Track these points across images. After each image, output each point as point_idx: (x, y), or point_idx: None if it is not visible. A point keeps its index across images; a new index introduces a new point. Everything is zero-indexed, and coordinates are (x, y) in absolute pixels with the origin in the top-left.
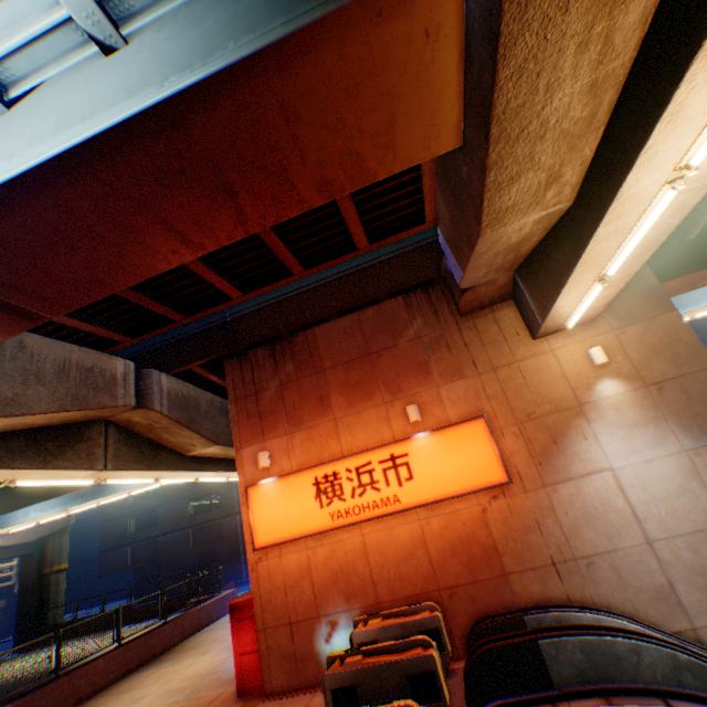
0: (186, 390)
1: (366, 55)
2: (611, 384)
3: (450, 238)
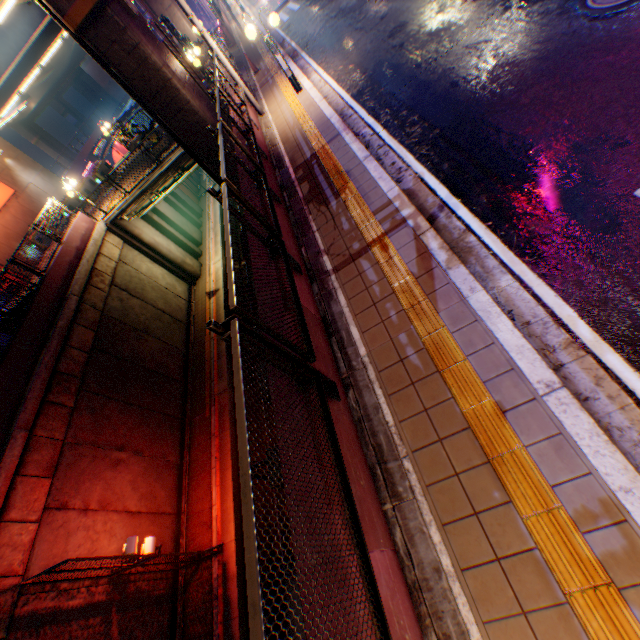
0: None
1: None
2: (10, 161)
3: None
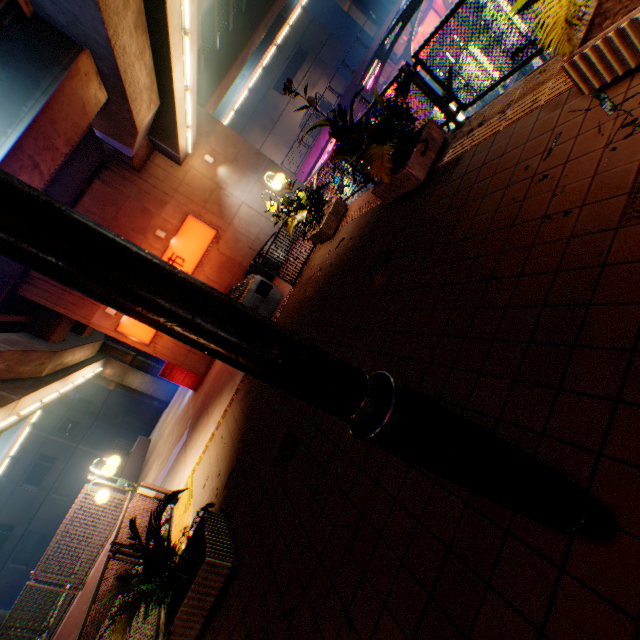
0: (1, 337)
1: (72, 91)
2: (222, 170)
3: (112, 134)
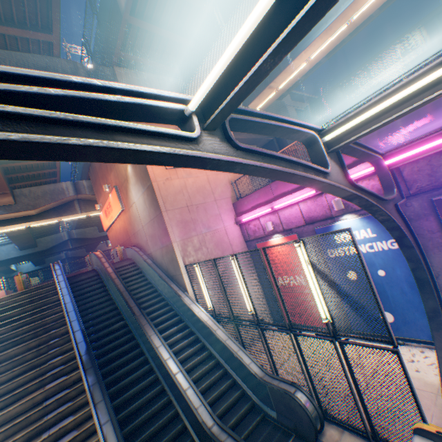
0: None
1: None
2: (130, 167)
3: None
